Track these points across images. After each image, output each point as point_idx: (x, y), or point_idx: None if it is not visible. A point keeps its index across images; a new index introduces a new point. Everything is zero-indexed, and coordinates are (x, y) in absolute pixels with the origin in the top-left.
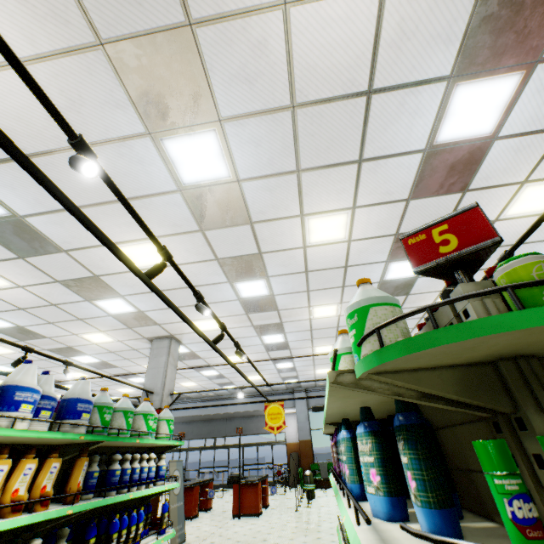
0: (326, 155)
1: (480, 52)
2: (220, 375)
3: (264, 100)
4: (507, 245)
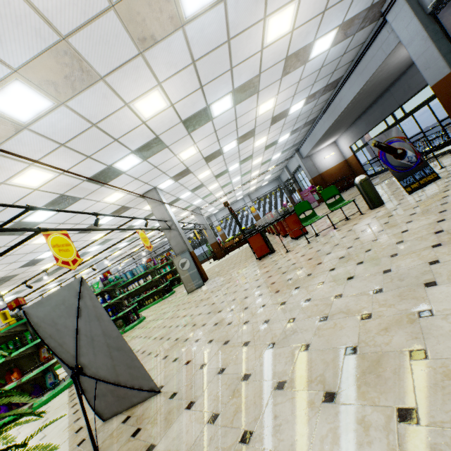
0: None
1: None
2: (241, 137)
3: None
4: None
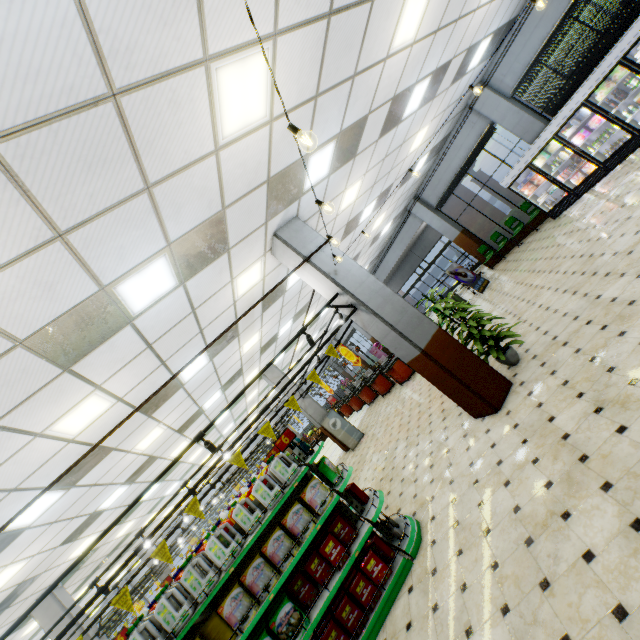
0: (95, 491)
1: (8, 540)
2: None
3: (76, 520)
4: (152, 351)
